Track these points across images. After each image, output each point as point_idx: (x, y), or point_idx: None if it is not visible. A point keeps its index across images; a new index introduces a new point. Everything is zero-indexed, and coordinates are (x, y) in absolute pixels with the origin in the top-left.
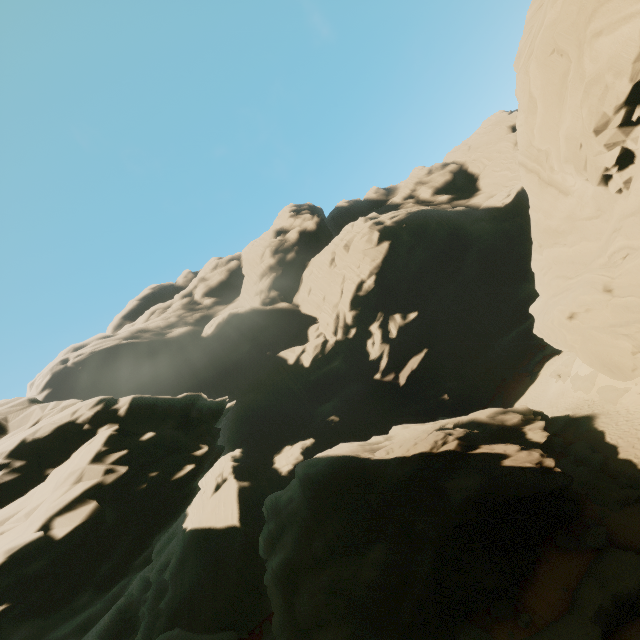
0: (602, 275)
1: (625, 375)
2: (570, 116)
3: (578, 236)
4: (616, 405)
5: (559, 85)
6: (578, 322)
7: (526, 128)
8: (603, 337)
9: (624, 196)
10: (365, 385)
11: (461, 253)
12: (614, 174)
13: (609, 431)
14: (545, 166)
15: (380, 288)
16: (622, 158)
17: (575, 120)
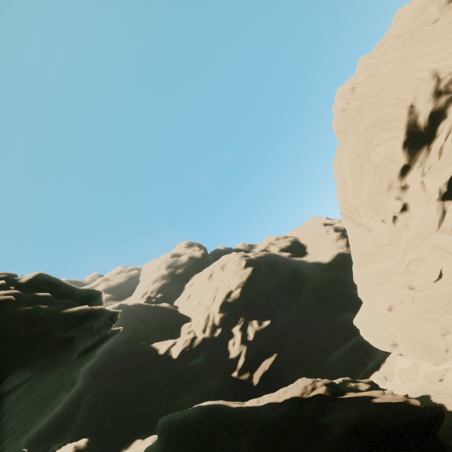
0: (404, 279)
1: (441, 356)
2: (368, 183)
3: (382, 256)
4: (443, 384)
5: (359, 170)
6: (396, 313)
7: (342, 193)
8: (417, 323)
9: (406, 229)
10: (223, 381)
11: (300, 284)
12: (398, 215)
13: (447, 402)
14: (355, 215)
15: (243, 298)
16: (400, 206)
17: (371, 185)
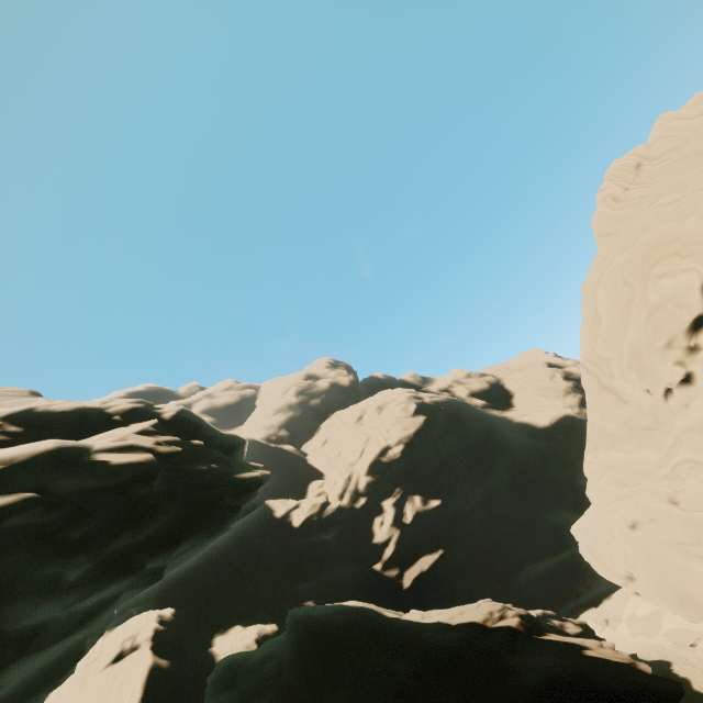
0: (665, 486)
1: (701, 612)
2: (635, 330)
3: (636, 444)
4: (695, 652)
5: (624, 308)
6: (641, 533)
7: (590, 336)
8: (672, 555)
9: (683, 412)
10: (360, 573)
11: (494, 454)
12: (674, 389)
13: (695, 678)
14: (605, 372)
15: (405, 460)
16: (681, 376)
17: (639, 334)
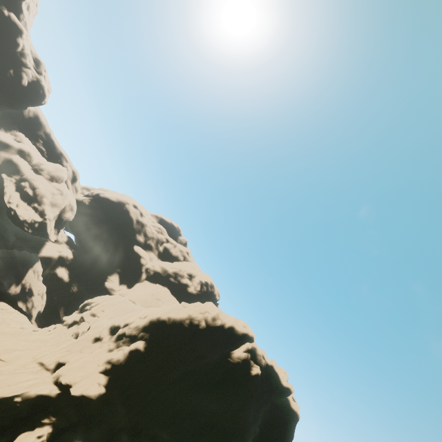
0: None
1: None
2: None
3: None
4: None
5: None
6: None
7: None
8: None
9: None
10: None
11: None
12: None
13: None
14: None
15: None
16: None
17: None
